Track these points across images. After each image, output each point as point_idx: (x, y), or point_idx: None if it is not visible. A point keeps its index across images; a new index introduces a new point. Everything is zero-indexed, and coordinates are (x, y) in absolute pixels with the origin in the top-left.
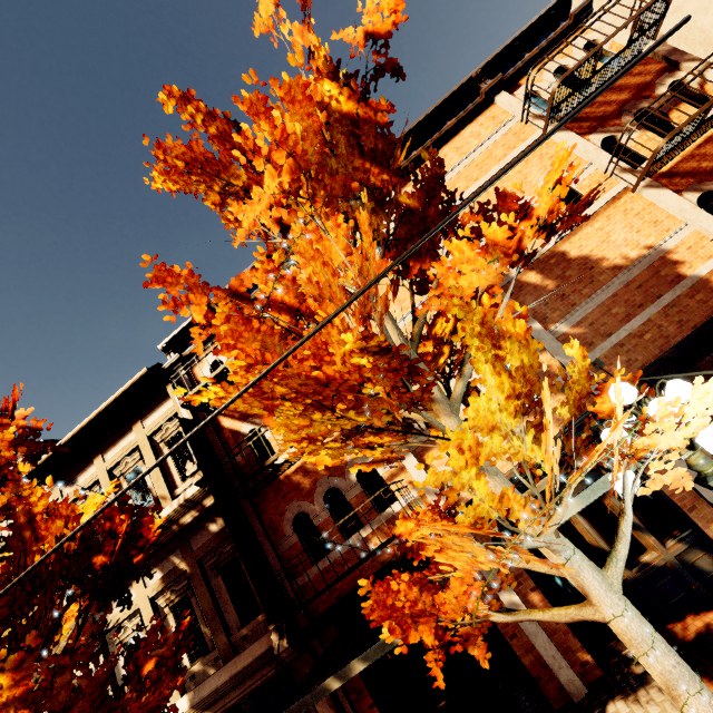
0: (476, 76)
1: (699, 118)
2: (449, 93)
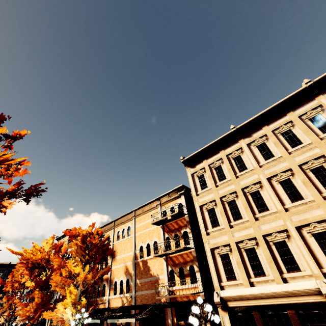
0: (156, 199)
1: (164, 253)
2: (150, 200)
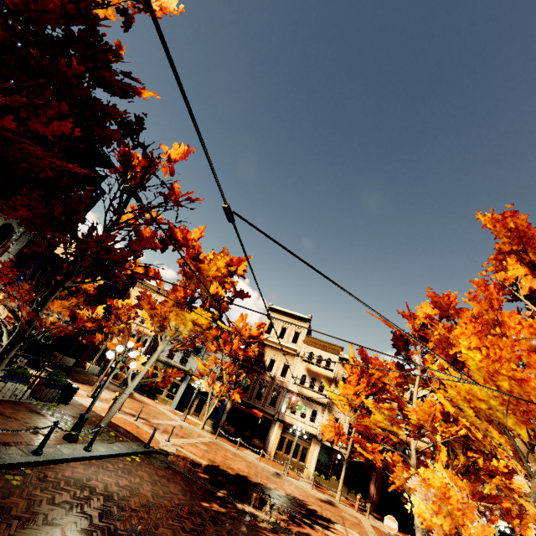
0: None
1: None
2: None
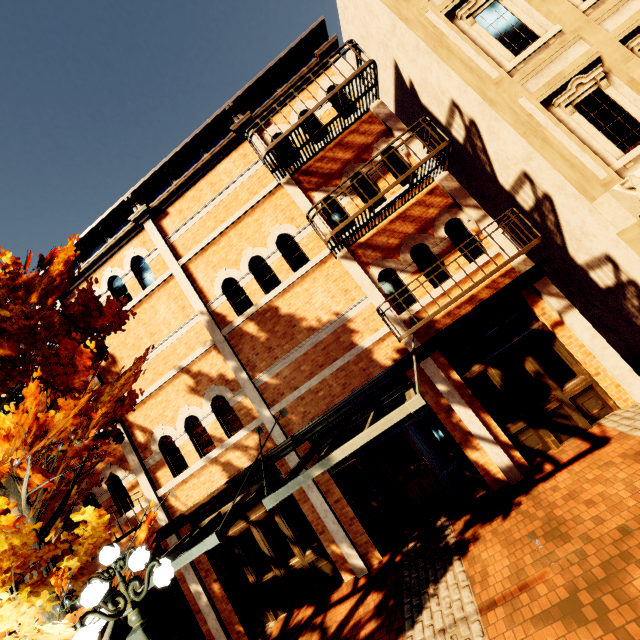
0: (228, 109)
1: (365, 214)
2: (203, 124)
